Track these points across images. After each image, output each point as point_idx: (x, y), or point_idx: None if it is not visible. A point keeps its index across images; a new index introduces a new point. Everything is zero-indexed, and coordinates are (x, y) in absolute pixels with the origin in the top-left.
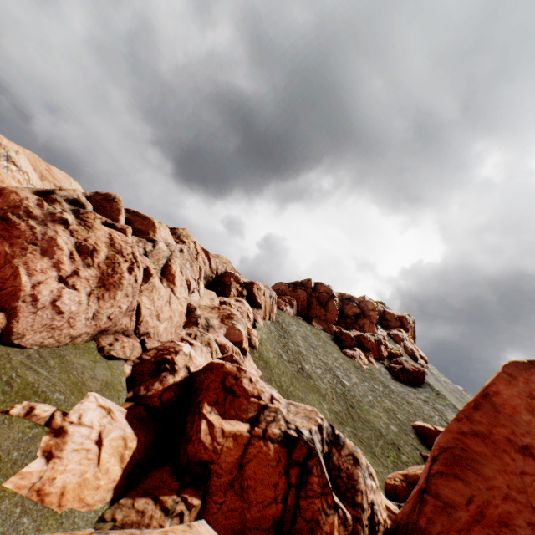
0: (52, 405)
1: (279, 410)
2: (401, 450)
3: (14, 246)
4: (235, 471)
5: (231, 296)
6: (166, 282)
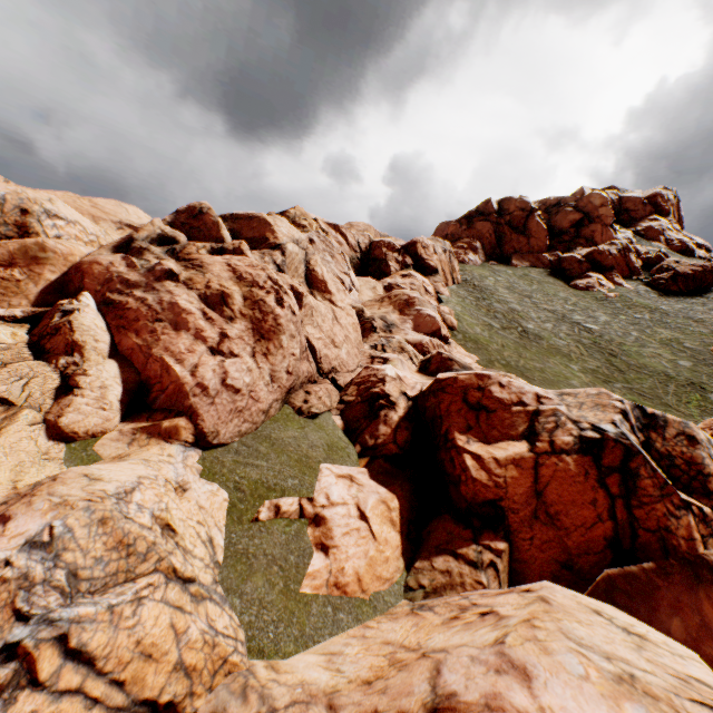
0: (292, 495)
1: (558, 412)
2: (707, 389)
3: (140, 333)
4: (532, 501)
5: (393, 273)
6: (319, 295)
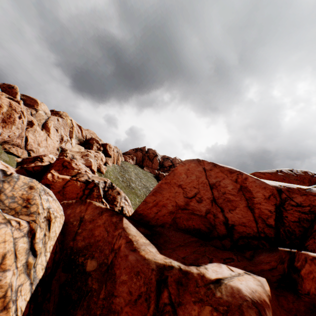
0: None
1: (86, 174)
2: None
3: None
4: (61, 188)
5: (93, 150)
6: (45, 131)
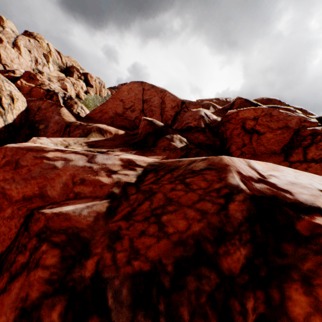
0: None
1: (49, 85)
2: None
3: None
4: (29, 92)
5: (74, 78)
6: (16, 50)
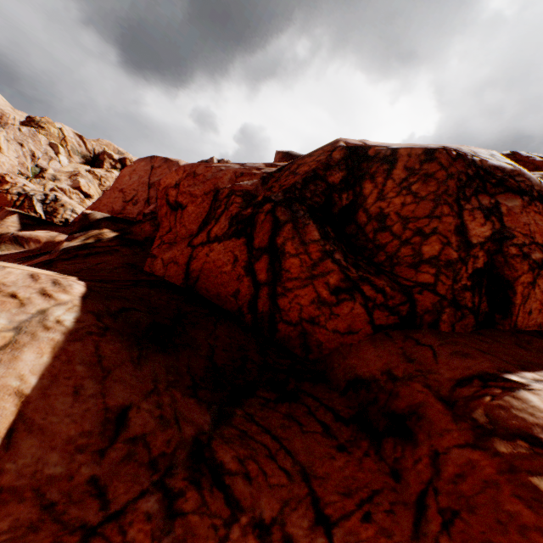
0: None
1: (22, 187)
2: None
3: None
4: None
5: (105, 169)
6: None
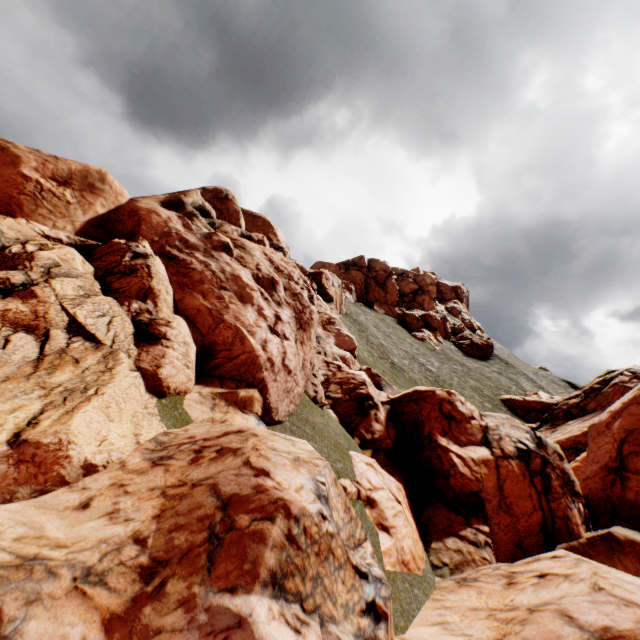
0: (344, 477)
1: (499, 427)
2: None
3: (207, 296)
4: (497, 493)
5: None
6: None
